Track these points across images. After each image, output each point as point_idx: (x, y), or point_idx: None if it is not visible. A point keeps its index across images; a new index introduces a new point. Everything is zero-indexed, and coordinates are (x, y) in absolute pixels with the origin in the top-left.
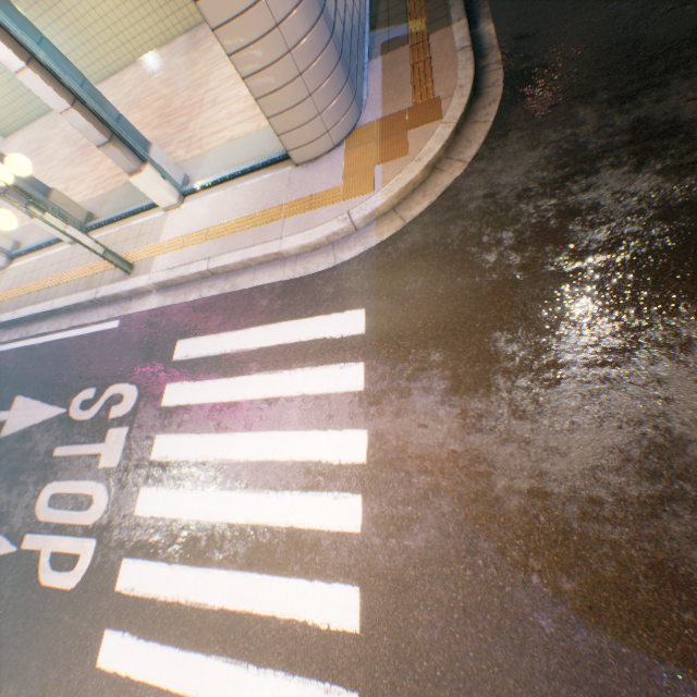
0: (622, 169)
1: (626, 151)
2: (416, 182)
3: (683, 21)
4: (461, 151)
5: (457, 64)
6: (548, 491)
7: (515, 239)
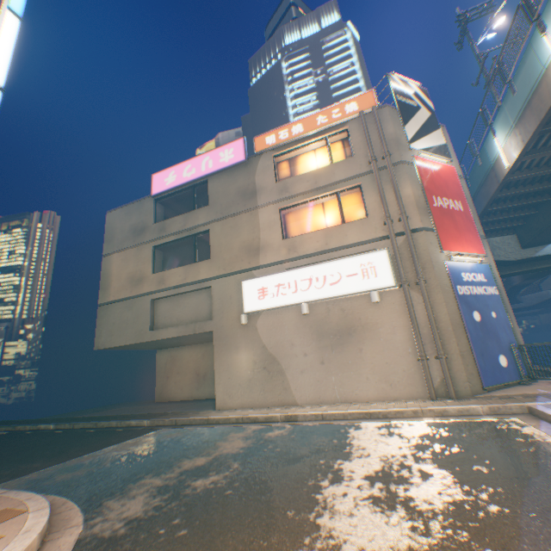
0: (200, 478)
1: (193, 475)
2: (34, 548)
3: (156, 456)
4: (66, 523)
5: (8, 495)
6: (408, 546)
7: (186, 516)
